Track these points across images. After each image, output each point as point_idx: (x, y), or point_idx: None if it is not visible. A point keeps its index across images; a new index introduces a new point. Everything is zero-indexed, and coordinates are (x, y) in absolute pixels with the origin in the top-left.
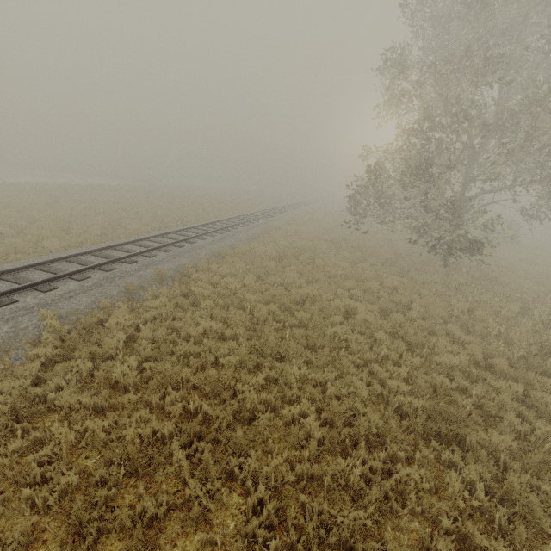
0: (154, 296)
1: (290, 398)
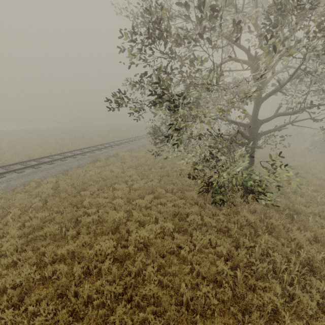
0: None
1: None
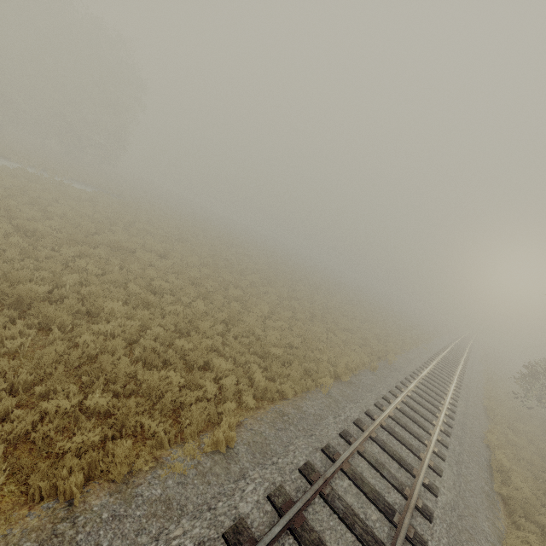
0: None
1: None
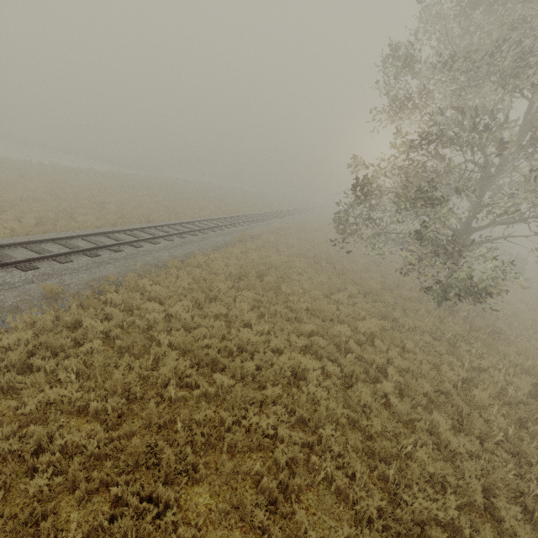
0: (31, 323)
1: None
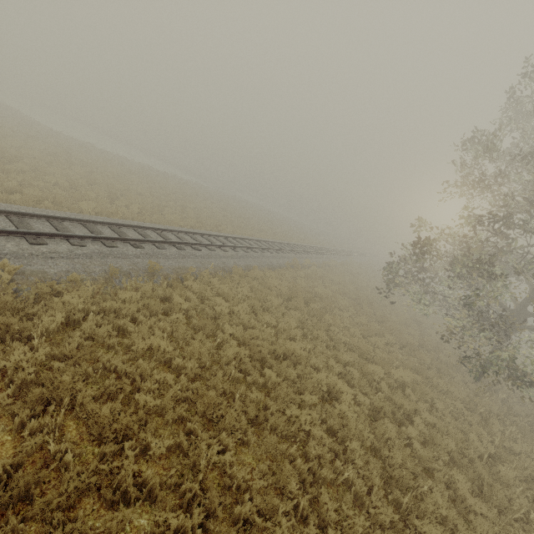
0: (135, 288)
1: (186, 492)
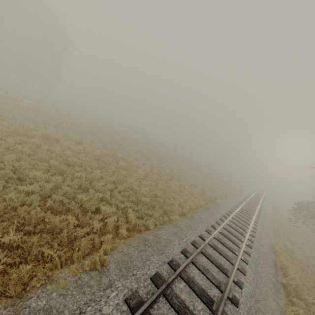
0: None
1: None
